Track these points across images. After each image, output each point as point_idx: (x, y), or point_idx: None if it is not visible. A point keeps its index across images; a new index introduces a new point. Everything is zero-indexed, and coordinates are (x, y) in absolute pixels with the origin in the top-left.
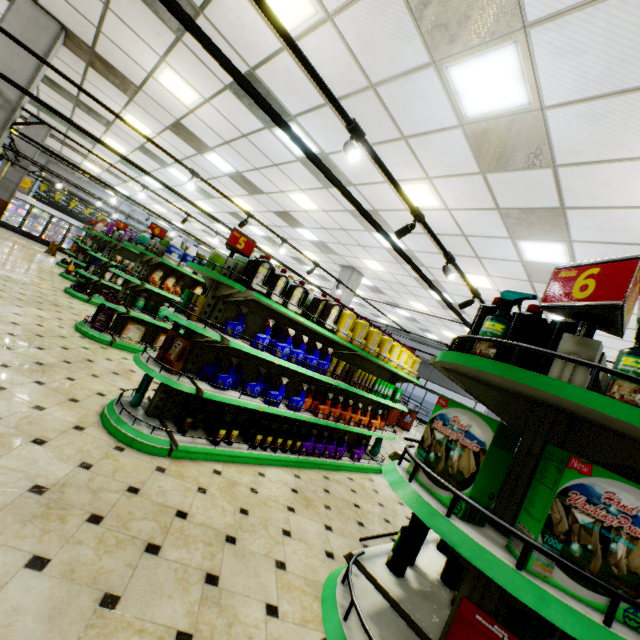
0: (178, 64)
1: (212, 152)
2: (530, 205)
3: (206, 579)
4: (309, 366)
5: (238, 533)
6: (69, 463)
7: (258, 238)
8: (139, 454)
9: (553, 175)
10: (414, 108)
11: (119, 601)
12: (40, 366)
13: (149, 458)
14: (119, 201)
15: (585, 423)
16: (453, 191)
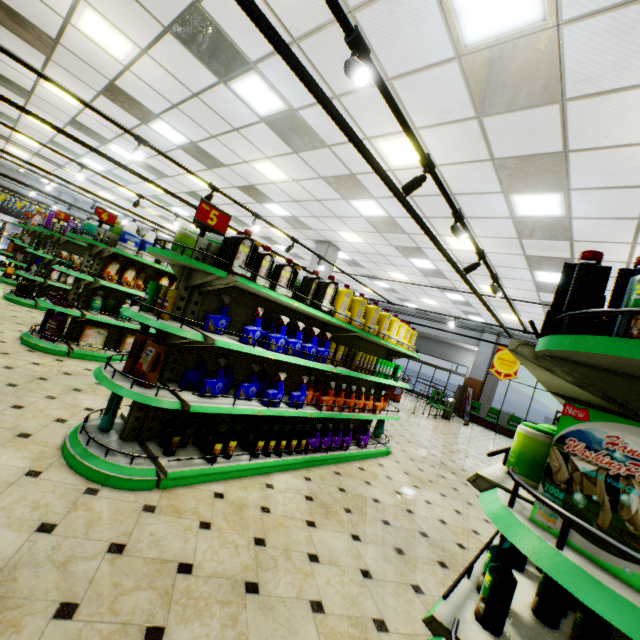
0: (100, 1)
1: (158, 120)
2: (529, 152)
3: None
4: (308, 356)
5: (259, 575)
6: (21, 530)
7: None
8: (119, 493)
9: (560, 112)
10: (401, 38)
11: None
12: None
13: (132, 496)
14: (58, 191)
15: None
16: (443, 143)
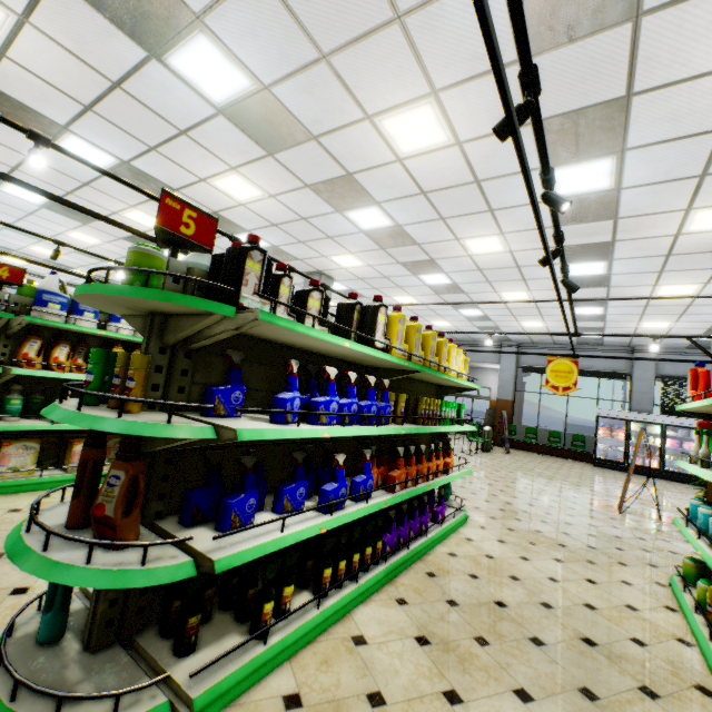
0: None
1: (67, 135)
2: (582, 103)
3: None
4: (368, 419)
5: None
6: None
7: None
8: None
9: (631, 35)
10: None
11: None
12: None
13: None
14: None
15: None
16: (470, 108)
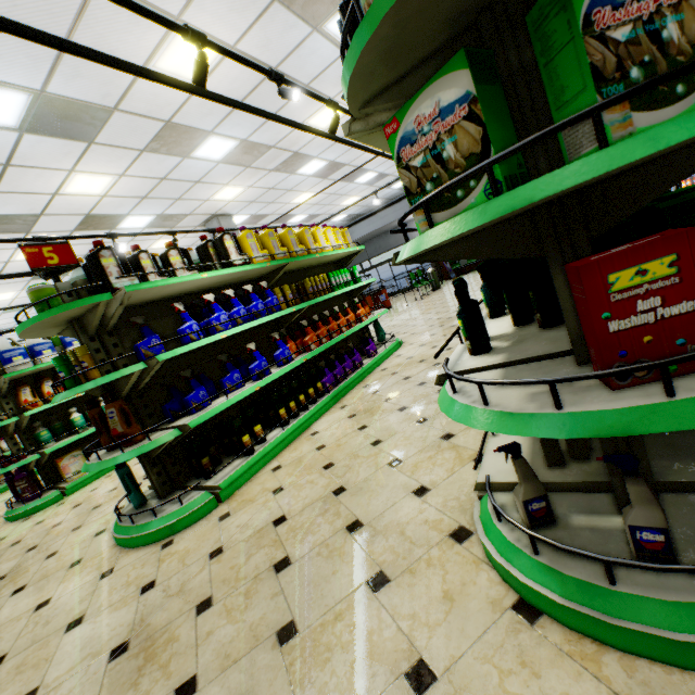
0: None
1: None
2: None
3: (350, 532)
4: (260, 314)
5: (340, 482)
6: (128, 603)
7: None
8: (191, 529)
9: None
10: None
11: (295, 624)
12: (3, 580)
13: (204, 522)
14: None
15: None
16: (216, 15)
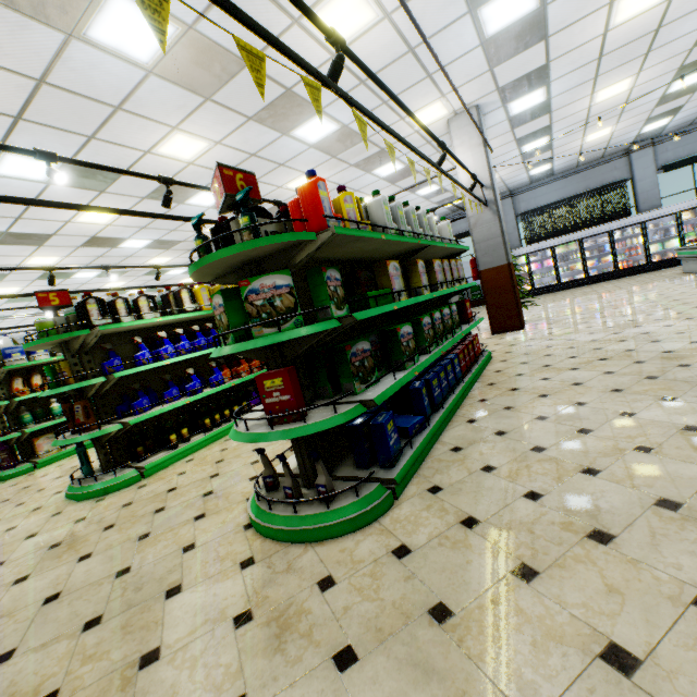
0: None
1: None
2: (267, 102)
3: (204, 496)
4: (201, 348)
5: (219, 471)
6: (66, 527)
7: (96, 281)
8: (119, 492)
9: None
10: (97, 80)
11: (151, 533)
12: None
13: (129, 489)
14: None
15: (262, 261)
16: (204, 126)
